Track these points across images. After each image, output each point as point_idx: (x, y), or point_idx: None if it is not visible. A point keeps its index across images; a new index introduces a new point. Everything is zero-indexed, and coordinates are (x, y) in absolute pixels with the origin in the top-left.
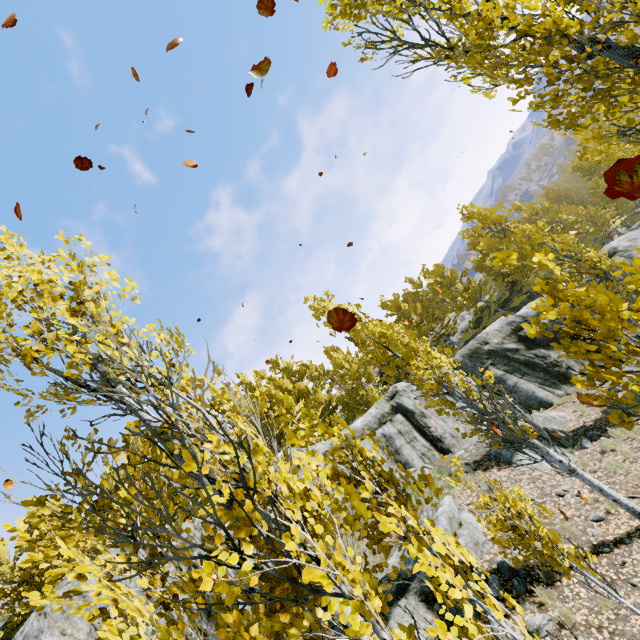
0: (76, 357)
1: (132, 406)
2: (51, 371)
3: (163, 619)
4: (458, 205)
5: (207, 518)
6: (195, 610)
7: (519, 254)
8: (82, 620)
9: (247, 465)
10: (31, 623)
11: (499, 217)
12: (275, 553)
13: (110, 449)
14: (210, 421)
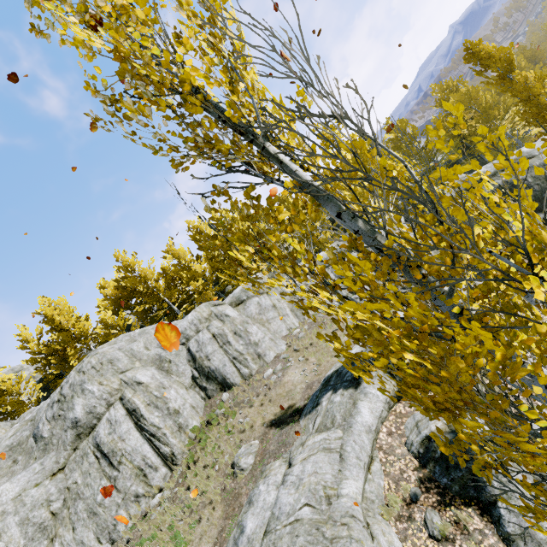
0: (234, 96)
1: (288, 165)
2: (205, 110)
3: (173, 379)
4: (465, 41)
5: (199, 317)
6: (196, 375)
7: (485, 115)
8: (113, 377)
9: (485, 212)
10: (73, 377)
11: (506, 59)
12: (486, 297)
13: (270, 207)
14: (413, 174)
